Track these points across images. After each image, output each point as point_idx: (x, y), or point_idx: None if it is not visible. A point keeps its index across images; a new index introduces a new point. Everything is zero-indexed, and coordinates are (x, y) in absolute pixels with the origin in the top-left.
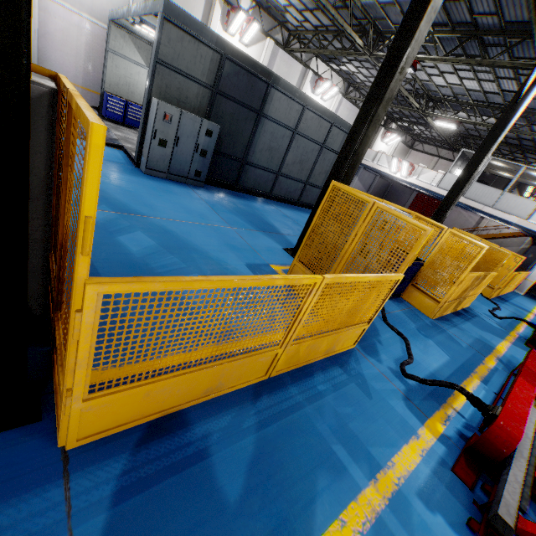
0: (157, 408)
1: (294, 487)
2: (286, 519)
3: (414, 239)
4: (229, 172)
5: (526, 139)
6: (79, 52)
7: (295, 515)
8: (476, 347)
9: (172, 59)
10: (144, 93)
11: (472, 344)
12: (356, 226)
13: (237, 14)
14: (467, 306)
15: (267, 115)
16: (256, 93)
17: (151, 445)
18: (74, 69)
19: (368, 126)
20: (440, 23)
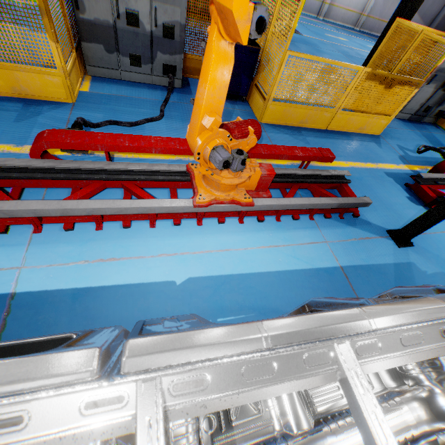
0: None
1: None
2: None
3: None
4: None
5: None
6: None
7: None
8: None
9: None
10: None
11: None
12: None
13: None
14: (376, 134)
15: None
16: None
17: None
18: None
19: None
20: None
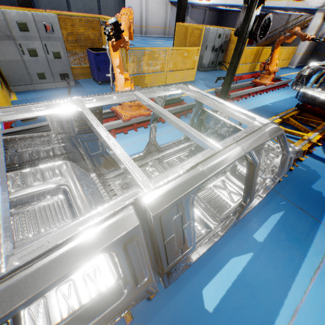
0: None
1: None
2: None
3: None
4: None
5: None
6: None
7: None
8: None
9: None
10: None
11: None
12: None
13: None
14: (192, 80)
15: None
16: None
17: None
18: None
19: None
20: None
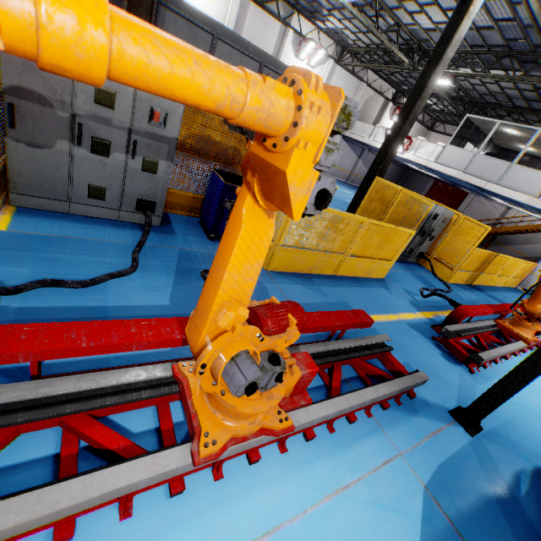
0: None
1: None
2: None
3: None
4: None
5: None
6: None
7: None
8: (303, 307)
9: None
10: None
11: (301, 304)
12: None
13: None
14: (380, 278)
15: None
16: None
17: None
18: None
19: None
20: None
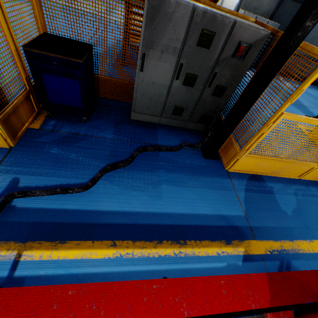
0: (255, 170)
1: (312, 220)
2: (308, 227)
3: None
4: None
5: None
6: None
7: (312, 228)
8: None
9: None
10: (221, 3)
11: None
12: None
13: None
14: None
15: None
16: None
17: (252, 181)
18: None
19: None
20: None
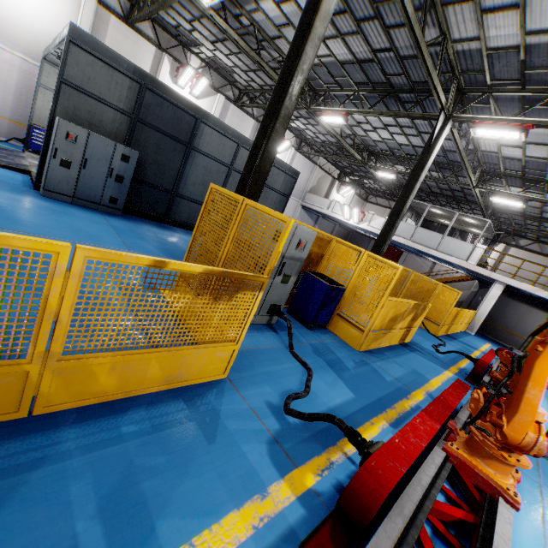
0: None
1: None
2: None
3: (278, 233)
4: (156, 204)
5: (457, 190)
6: (10, 86)
7: None
8: (404, 380)
9: (81, 82)
10: None
11: (401, 378)
12: (229, 229)
13: (185, 69)
14: (408, 341)
15: (198, 149)
16: (184, 126)
17: None
18: (3, 102)
19: (266, 141)
20: (362, 82)
